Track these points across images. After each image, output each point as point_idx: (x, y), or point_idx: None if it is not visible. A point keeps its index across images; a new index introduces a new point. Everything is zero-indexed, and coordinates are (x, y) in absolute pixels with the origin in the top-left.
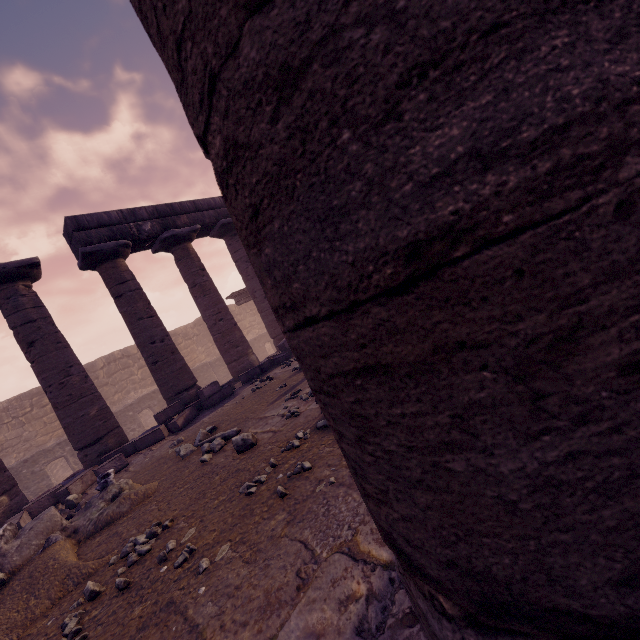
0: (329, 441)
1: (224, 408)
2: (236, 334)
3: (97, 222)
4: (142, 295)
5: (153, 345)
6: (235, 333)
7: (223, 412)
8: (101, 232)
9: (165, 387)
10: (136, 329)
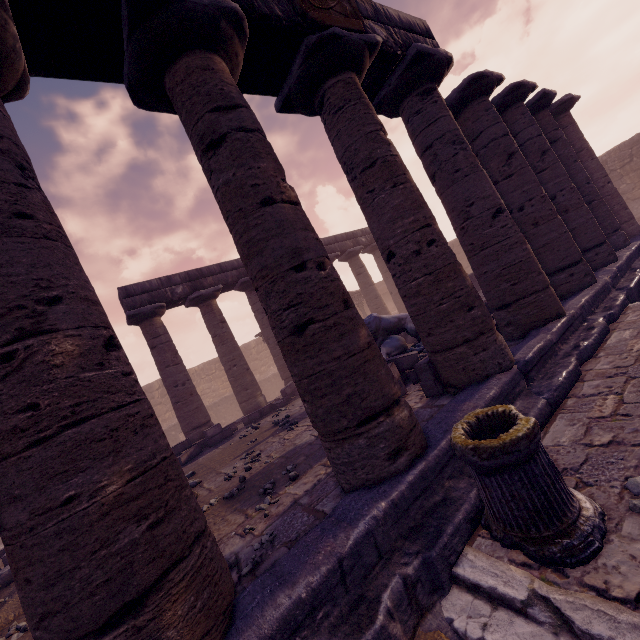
0: (217, 513)
1: (216, 451)
2: (247, 378)
3: (141, 289)
4: (171, 346)
5: (176, 388)
6: (246, 377)
7: (212, 455)
8: (143, 297)
9: (183, 423)
10: (164, 375)
